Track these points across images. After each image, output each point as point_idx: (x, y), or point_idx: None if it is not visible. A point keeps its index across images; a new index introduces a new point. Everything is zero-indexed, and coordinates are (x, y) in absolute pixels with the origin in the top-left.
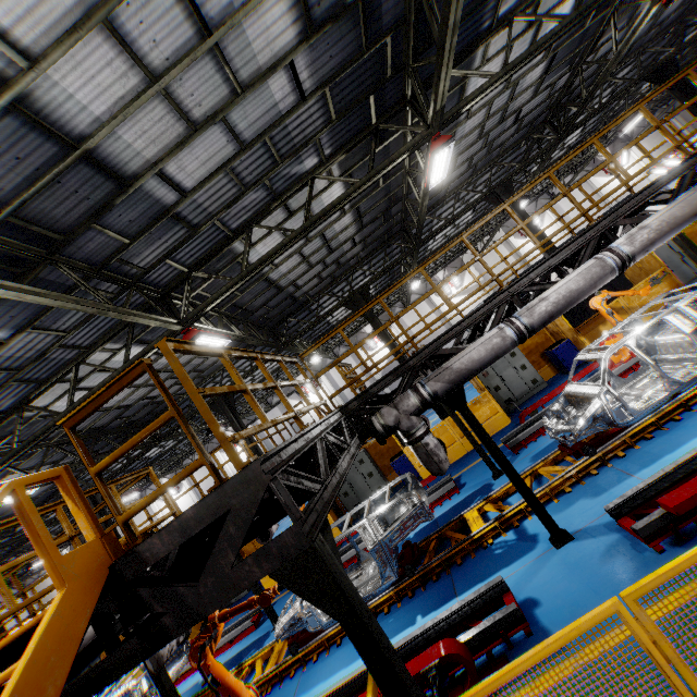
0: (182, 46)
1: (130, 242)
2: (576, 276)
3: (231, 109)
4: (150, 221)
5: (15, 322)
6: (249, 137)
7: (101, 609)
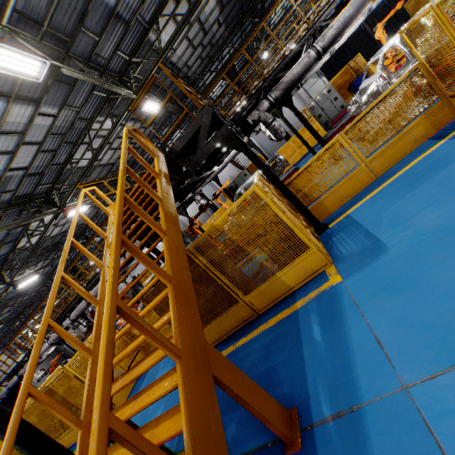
0: None
1: (98, 39)
2: (349, 7)
3: None
4: (105, 22)
5: (58, 103)
6: None
7: None
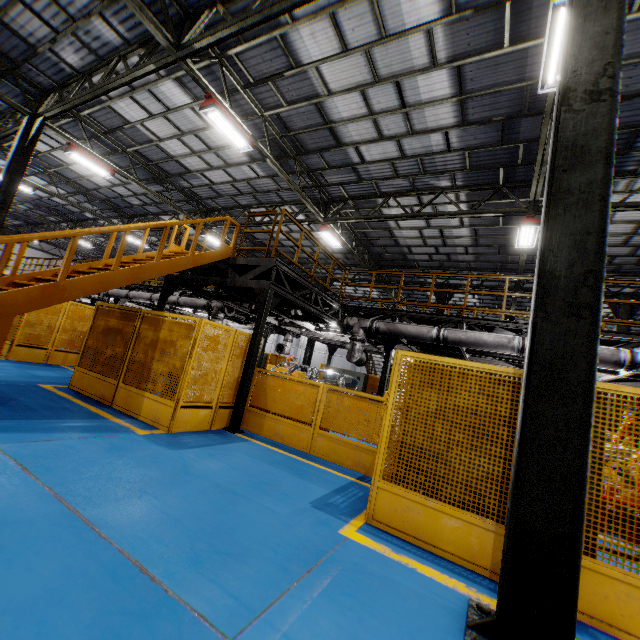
0: (391, 107)
1: (328, 168)
2: (493, 335)
3: (403, 138)
4: (342, 165)
5: (269, 172)
6: (410, 154)
7: (220, 265)
